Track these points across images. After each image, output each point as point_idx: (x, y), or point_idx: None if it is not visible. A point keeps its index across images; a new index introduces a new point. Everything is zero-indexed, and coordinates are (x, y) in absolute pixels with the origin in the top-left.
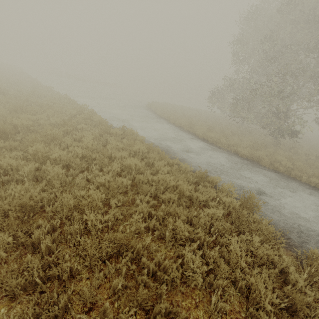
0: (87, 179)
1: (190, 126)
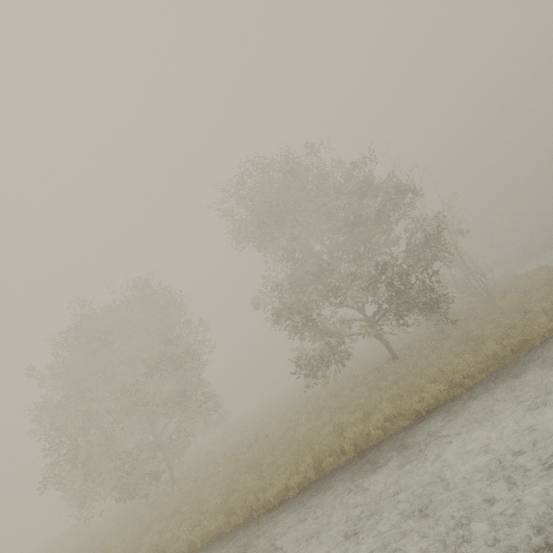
0: None
1: None
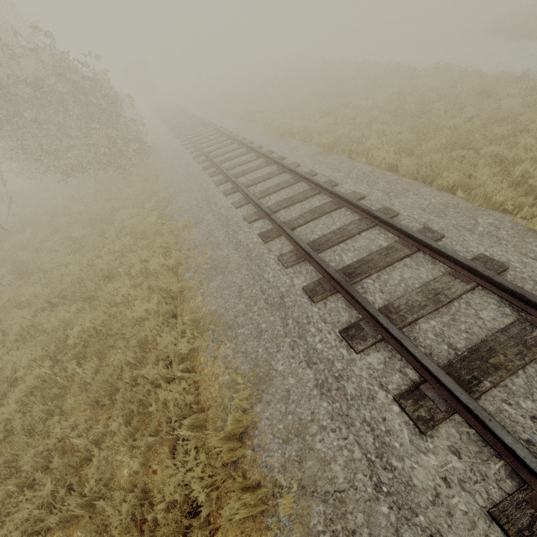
0: None
1: None
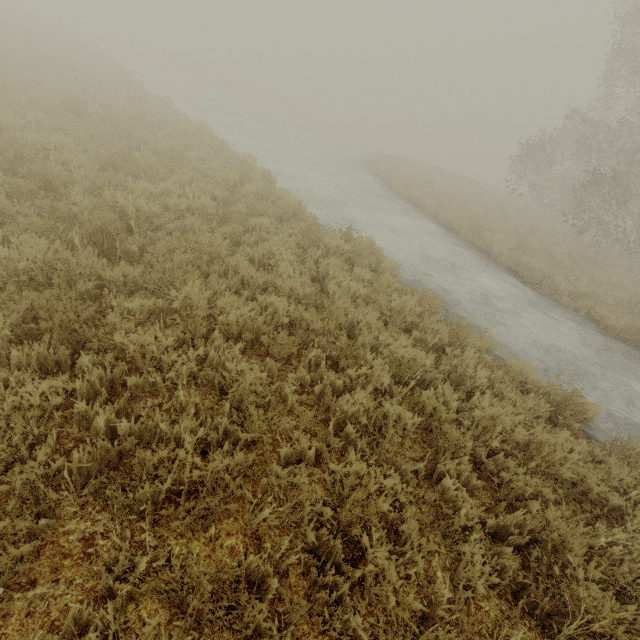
0: (304, 387)
1: (473, 232)
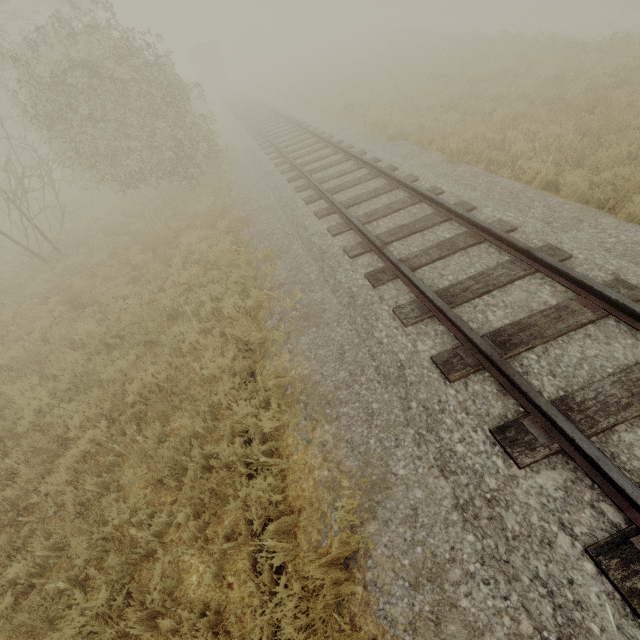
0: None
1: None
